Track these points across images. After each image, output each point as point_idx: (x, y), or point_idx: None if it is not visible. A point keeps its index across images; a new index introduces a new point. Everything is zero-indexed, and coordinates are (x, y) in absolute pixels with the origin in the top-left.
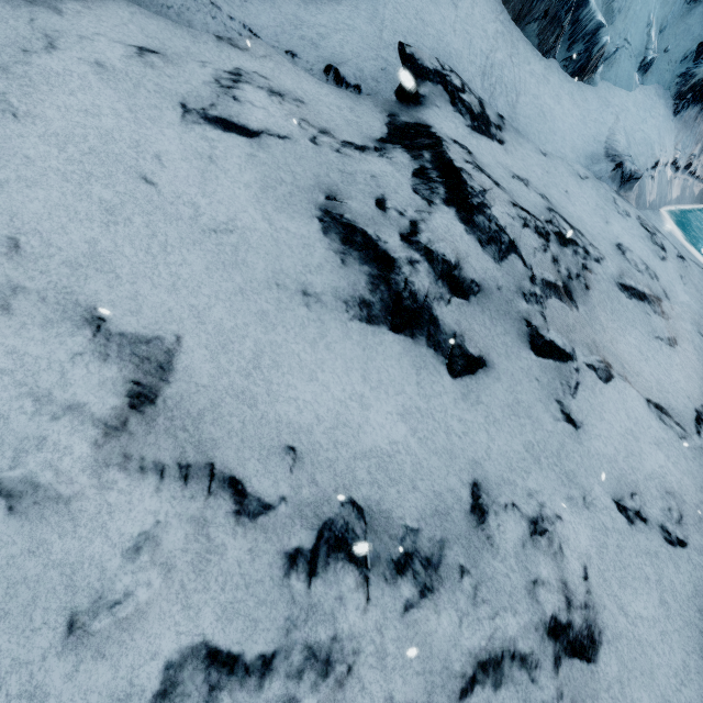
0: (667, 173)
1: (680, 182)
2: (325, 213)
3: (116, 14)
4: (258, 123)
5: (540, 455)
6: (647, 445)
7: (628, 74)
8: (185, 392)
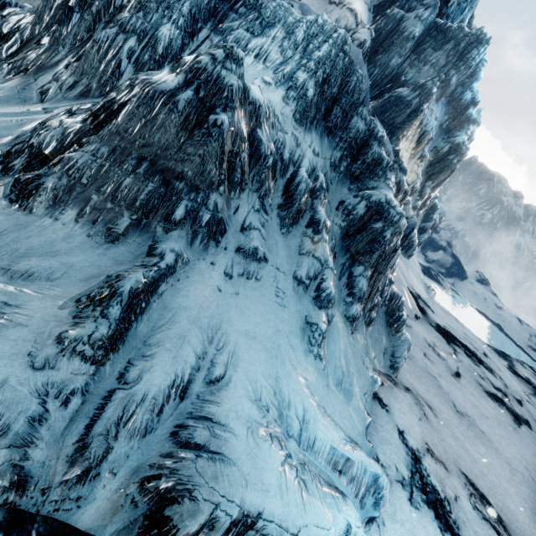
0: None
1: None
2: (486, 392)
3: None
4: (454, 366)
5: None
6: None
7: None
8: None
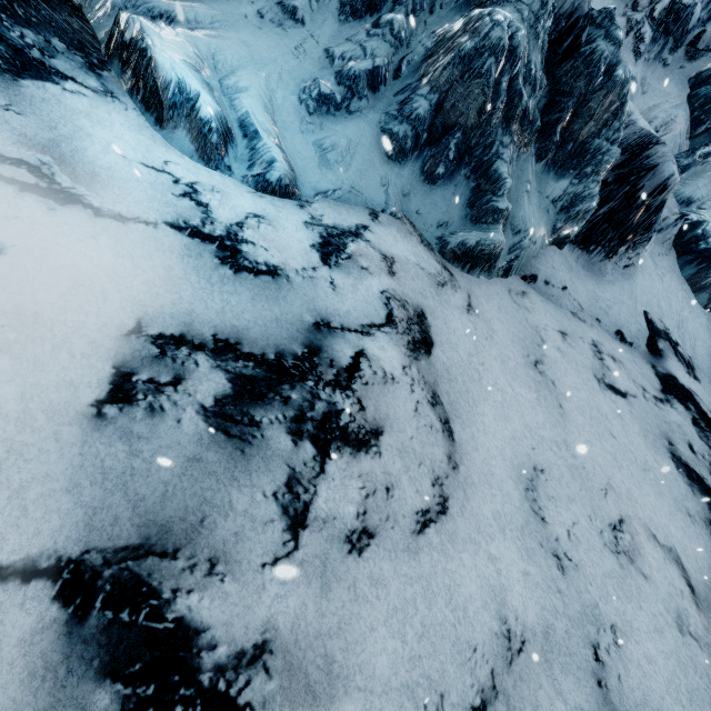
0: None
1: None
2: (672, 455)
3: (539, 305)
4: (622, 386)
5: None
6: None
7: None
8: (695, 584)
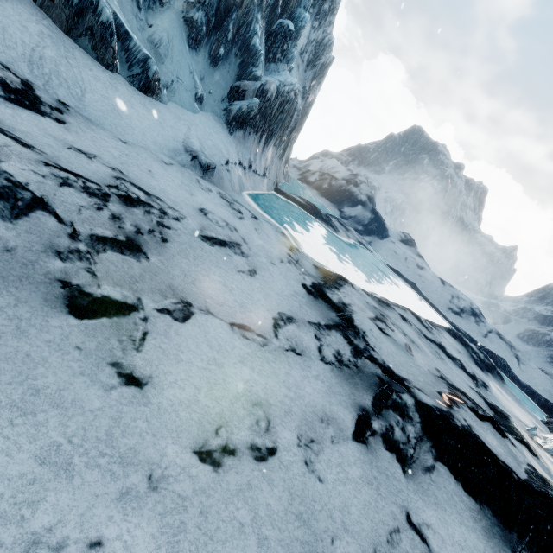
0: (238, 169)
1: (250, 177)
2: None
3: None
4: None
5: (73, 454)
6: (232, 366)
7: (189, 101)
8: None
